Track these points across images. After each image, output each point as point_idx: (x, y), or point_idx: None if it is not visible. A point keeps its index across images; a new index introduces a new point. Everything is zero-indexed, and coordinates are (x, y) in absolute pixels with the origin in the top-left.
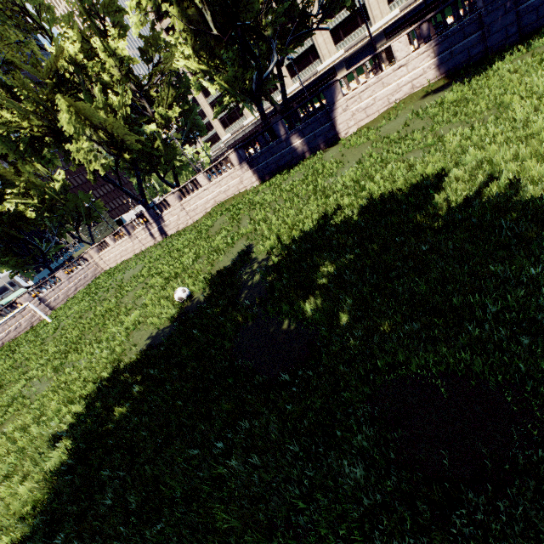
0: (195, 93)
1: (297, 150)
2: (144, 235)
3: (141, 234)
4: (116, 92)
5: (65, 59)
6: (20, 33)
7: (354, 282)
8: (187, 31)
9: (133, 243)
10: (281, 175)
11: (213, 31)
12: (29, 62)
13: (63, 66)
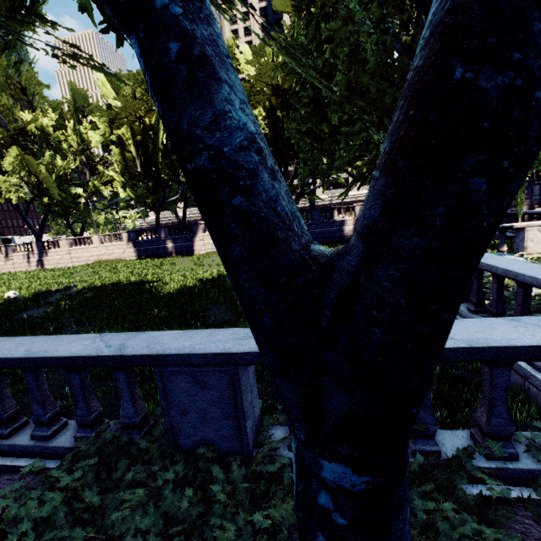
0: (116, 190)
1: (168, 249)
2: (20, 260)
3: (19, 258)
4: (67, 156)
5: (35, 126)
6: (12, 99)
7: (85, 300)
8: (120, 163)
9: (6, 263)
10: (149, 259)
11: (139, 169)
12: (6, 111)
13: (31, 129)
